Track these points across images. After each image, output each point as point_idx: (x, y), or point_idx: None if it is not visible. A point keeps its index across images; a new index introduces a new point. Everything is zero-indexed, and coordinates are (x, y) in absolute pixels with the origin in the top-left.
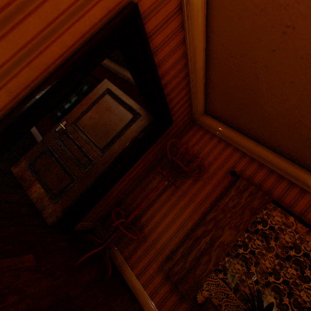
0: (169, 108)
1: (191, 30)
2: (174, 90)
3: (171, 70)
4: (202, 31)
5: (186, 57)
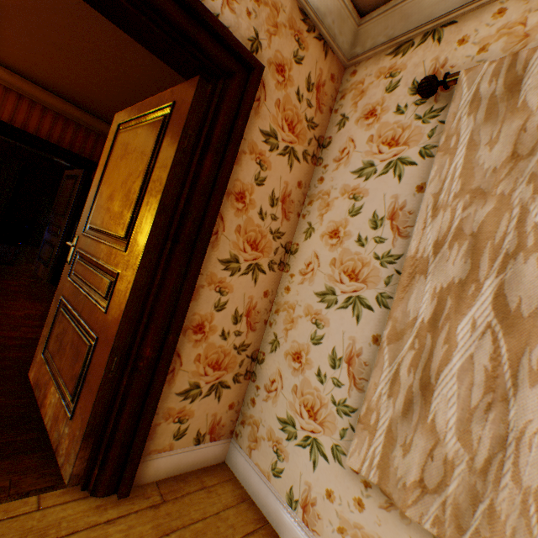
0: (87, 156)
1: (43, 100)
2: (76, 141)
3: (55, 130)
4: (49, 95)
5: (62, 116)
